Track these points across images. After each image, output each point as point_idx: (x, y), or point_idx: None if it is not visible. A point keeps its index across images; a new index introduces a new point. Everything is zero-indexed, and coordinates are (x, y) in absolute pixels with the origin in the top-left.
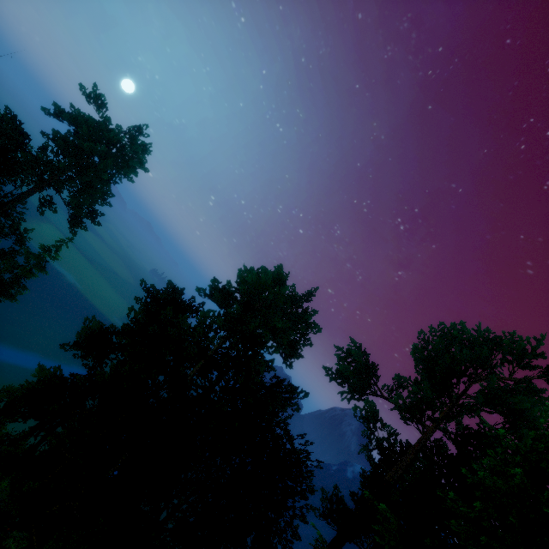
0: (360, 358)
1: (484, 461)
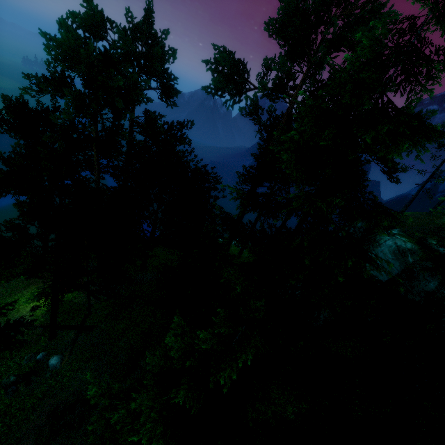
0: (227, 63)
1: (295, 124)
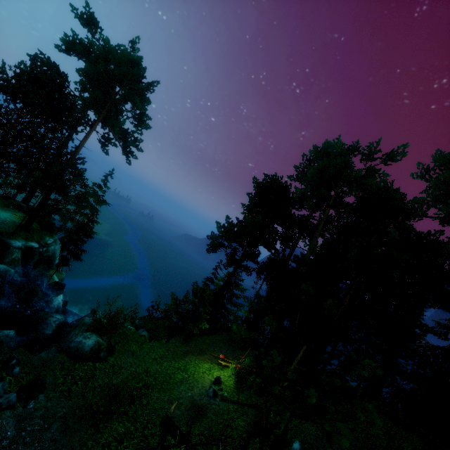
0: None
1: None
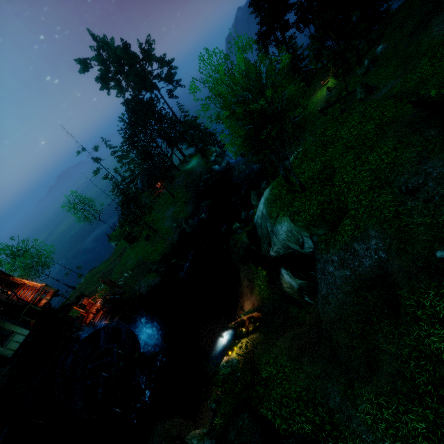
0: None
1: None
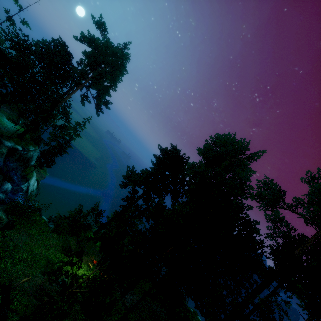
0: (275, 188)
1: None
